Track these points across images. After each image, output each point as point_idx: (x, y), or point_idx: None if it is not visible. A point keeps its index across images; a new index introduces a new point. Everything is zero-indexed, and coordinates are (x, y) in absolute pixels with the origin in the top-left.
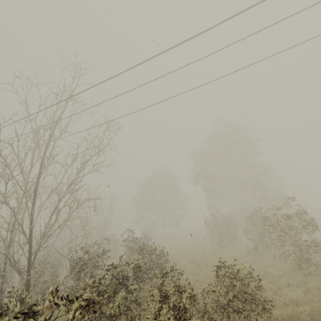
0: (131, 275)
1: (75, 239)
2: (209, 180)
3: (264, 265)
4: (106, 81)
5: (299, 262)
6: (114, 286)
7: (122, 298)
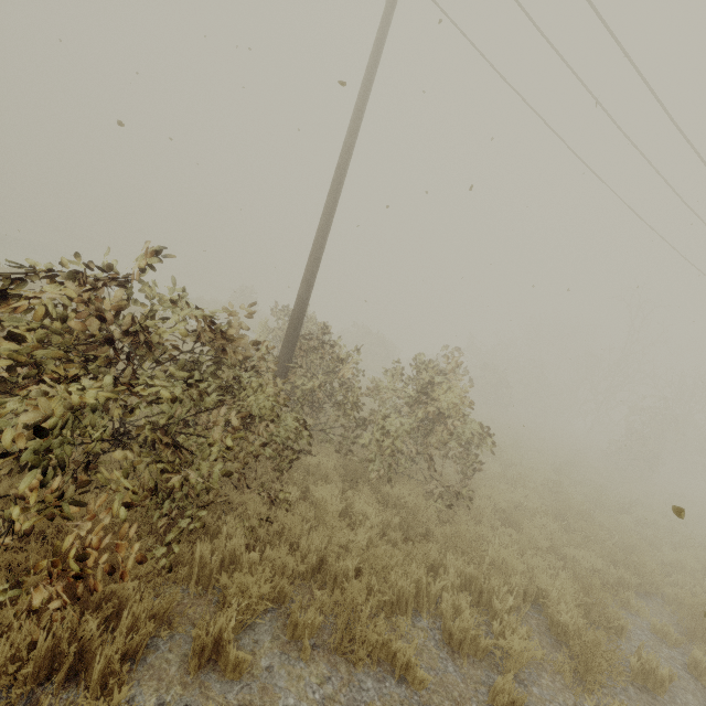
0: None
1: None
2: None
3: None
4: None
5: None
6: None
7: None
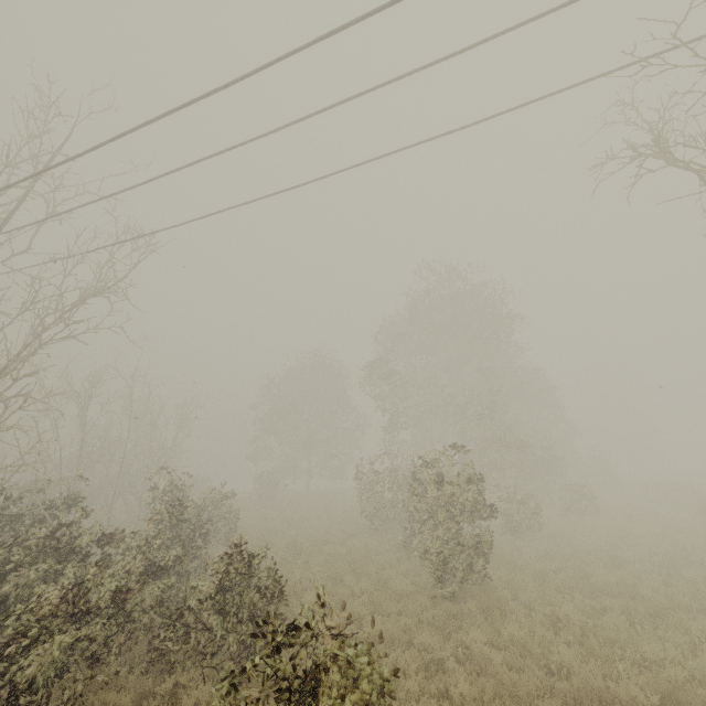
0: (115, 552)
1: (11, 470)
2: (392, 390)
3: (405, 571)
4: (62, 163)
5: (440, 572)
6: (17, 561)
7: (19, 583)
